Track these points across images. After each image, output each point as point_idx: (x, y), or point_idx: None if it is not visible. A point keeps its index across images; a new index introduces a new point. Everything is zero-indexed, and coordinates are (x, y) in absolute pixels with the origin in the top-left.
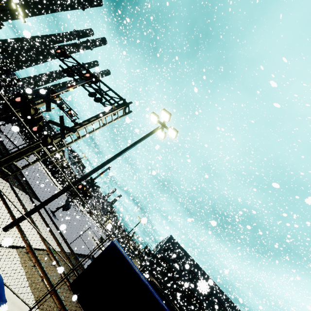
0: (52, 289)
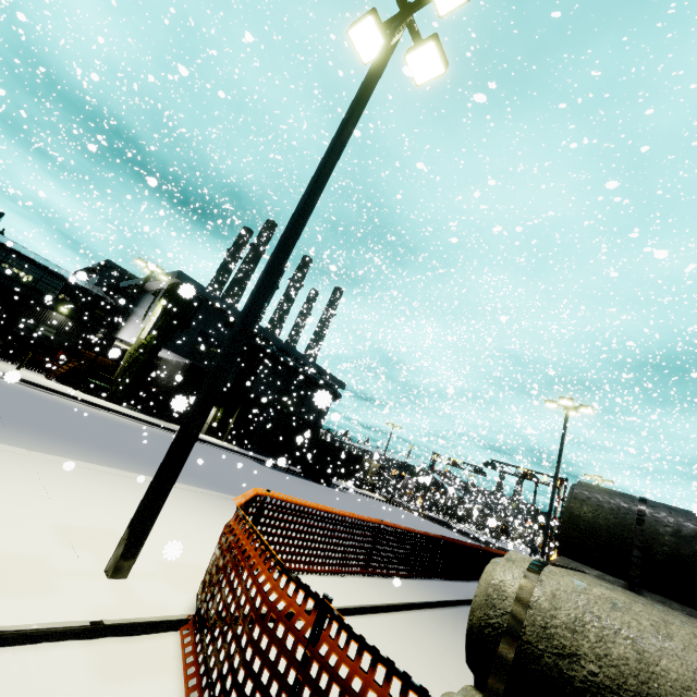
0: None
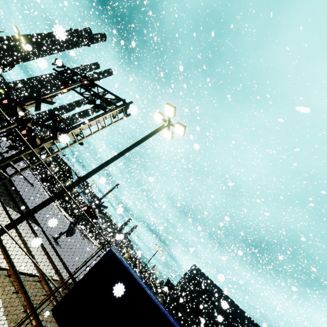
0: (28, 317)
